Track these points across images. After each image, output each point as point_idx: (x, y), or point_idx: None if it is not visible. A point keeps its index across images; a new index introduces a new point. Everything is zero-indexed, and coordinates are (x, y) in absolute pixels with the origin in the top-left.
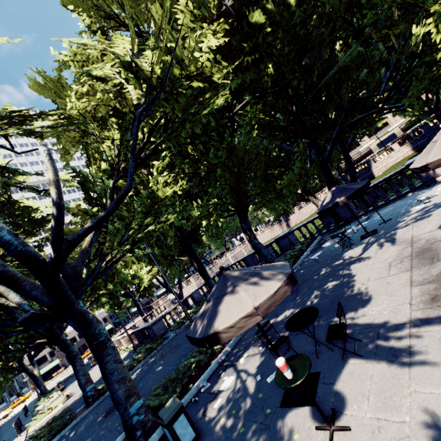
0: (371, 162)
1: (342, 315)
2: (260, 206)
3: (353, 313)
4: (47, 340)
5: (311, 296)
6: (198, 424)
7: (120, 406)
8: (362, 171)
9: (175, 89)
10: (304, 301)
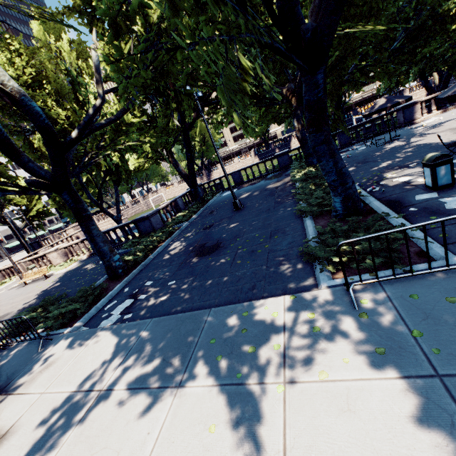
0: (292, 137)
1: None
2: (270, 118)
3: None
4: (48, 182)
5: (398, 155)
6: (424, 186)
7: (349, 179)
8: (282, 144)
9: None
10: (396, 157)
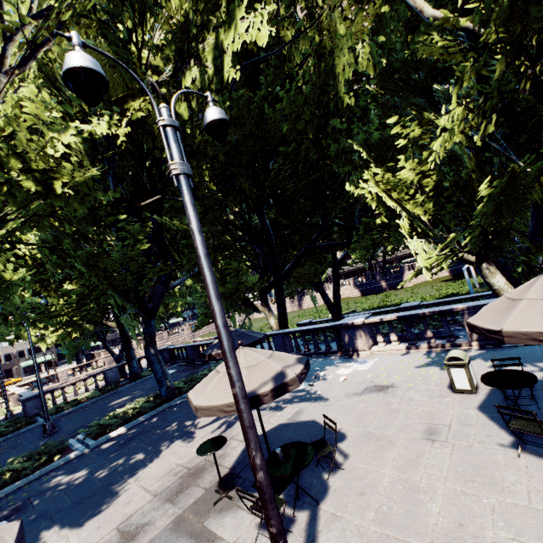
0: (404, 268)
1: (62, 525)
2: None
3: (63, 531)
4: None
5: (112, 464)
6: None
7: None
8: (394, 274)
9: (0, 181)
10: (102, 468)
